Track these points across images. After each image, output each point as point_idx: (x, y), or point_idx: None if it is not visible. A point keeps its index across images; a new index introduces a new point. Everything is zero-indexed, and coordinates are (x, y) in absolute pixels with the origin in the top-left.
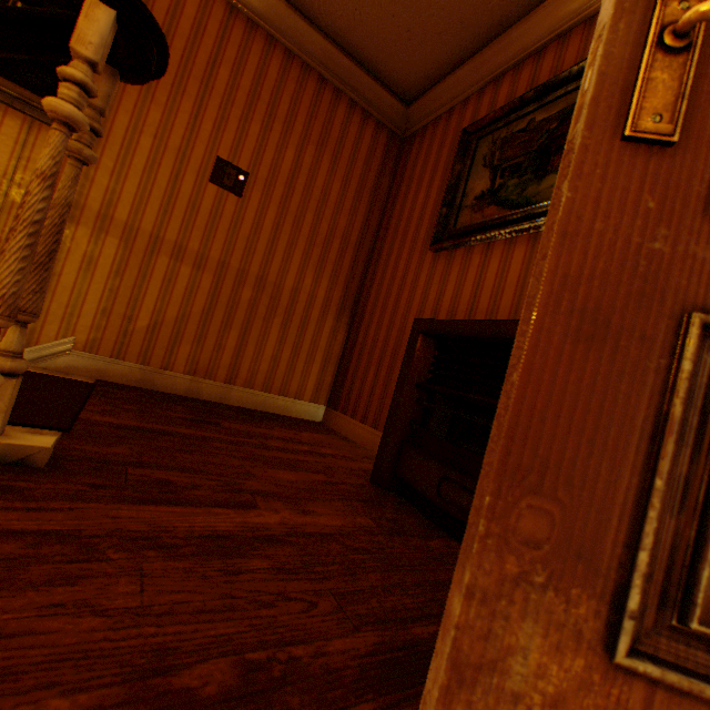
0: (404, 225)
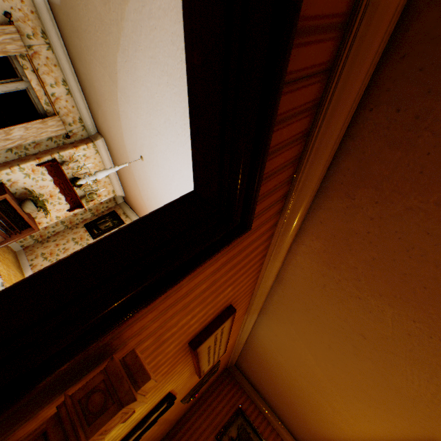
0: (212, 408)
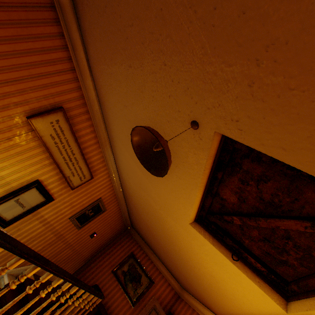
0: (112, 253)
